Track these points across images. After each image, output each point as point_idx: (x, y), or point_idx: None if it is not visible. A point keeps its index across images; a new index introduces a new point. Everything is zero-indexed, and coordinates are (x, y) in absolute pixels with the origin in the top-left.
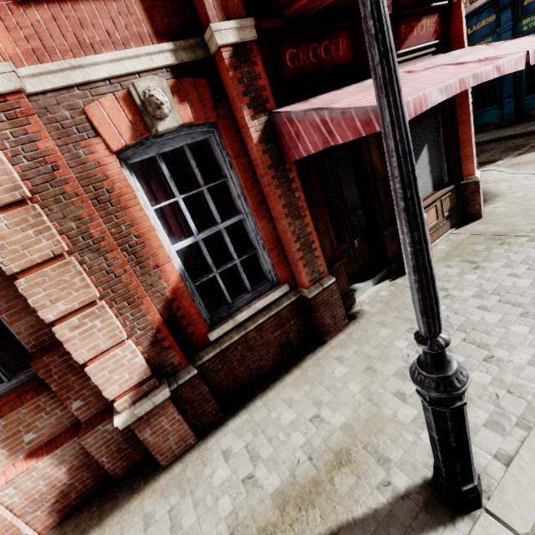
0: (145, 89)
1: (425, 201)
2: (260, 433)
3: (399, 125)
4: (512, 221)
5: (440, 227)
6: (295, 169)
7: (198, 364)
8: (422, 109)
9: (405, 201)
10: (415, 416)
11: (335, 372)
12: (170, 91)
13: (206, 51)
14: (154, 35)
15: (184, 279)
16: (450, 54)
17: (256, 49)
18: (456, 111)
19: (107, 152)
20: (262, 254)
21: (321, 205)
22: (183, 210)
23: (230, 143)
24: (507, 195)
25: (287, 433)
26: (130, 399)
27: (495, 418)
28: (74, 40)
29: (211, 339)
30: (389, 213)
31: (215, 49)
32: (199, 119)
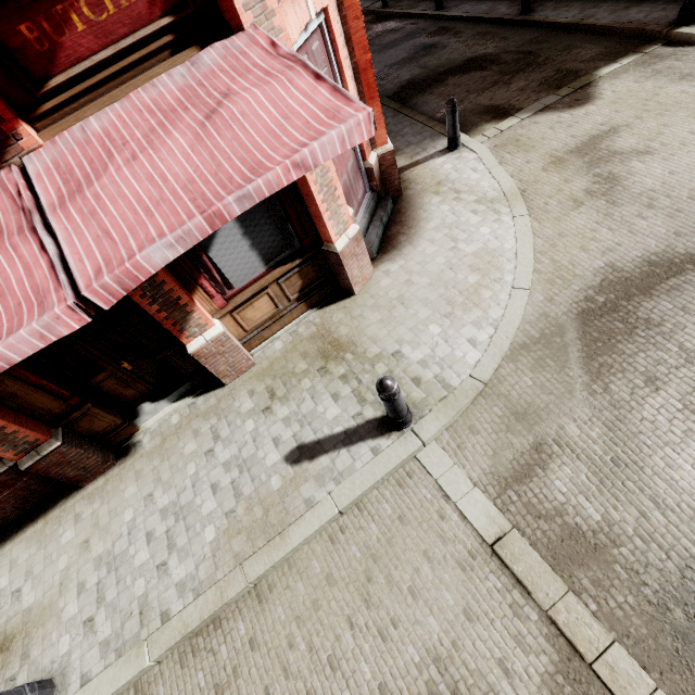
0: None
1: (244, 291)
2: None
3: None
4: (368, 322)
5: (285, 314)
6: None
7: None
8: None
9: None
10: (72, 616)
11: (63, 536)
12: None
13: None
14: None
15: None
16: (191, 69)
17: None
18: None
19: None
20: None
21: None
22: None
23: None
24: (421, 245)
25: None
26: None
27: (111, 638)
28: None
29: None
30: (161, 332)
31: None
32: None
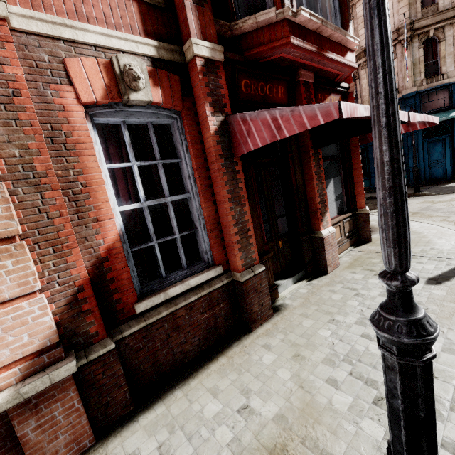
0: (126, 64)
1: (332, 220)
2: (178, 429)
3: (387, 43)
4: None
5: (342, 244)
6: (241, 164)
7: (117, 338)
8: (354, 115)
9: (387, 116)
10: (350, 404)
11: (263, 359)
12: (147, 73)
13: (183, 58)
14: (143, 32)
15: (122, 241)
16: None
17: (222, 68)
18: (352, 161)
19: (75, 101)
20: (201, 234)
21: (256, 202)
22: (135, 176)
23: (189, 130)
24: None
25: (212, 428)
26: (20, 373)
27: None
28: (73, 8)
29: (137, 311)
30: (307, 223)
31: (190, 57)
32: (167, 103)
